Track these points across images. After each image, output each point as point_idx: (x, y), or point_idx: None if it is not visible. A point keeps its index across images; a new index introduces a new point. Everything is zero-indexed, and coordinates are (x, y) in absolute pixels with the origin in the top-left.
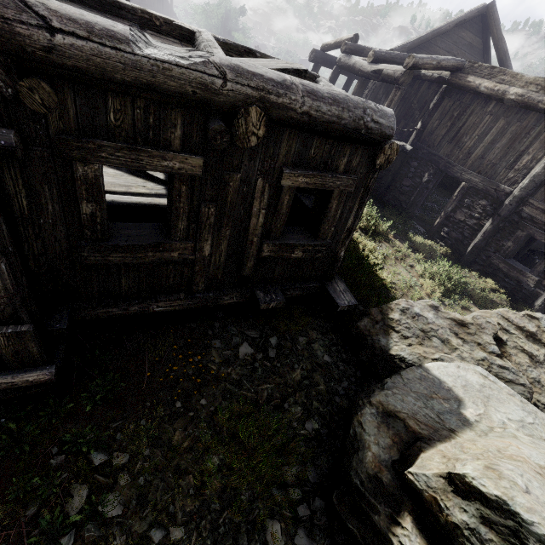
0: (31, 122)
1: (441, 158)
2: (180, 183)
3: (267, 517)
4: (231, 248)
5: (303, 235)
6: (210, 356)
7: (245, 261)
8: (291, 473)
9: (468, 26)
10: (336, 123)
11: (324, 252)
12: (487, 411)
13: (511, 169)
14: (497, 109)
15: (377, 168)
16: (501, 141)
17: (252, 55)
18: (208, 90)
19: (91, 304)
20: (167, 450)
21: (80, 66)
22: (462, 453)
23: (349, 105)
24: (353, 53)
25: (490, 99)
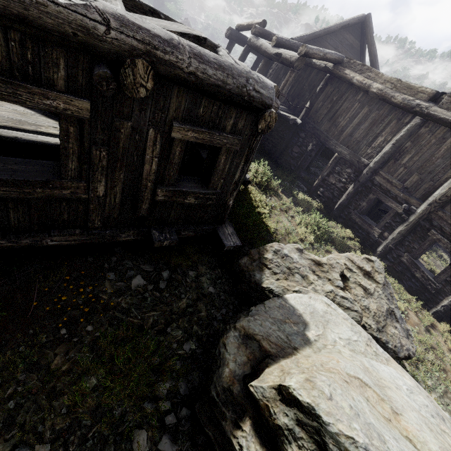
0: None
1: (322, 133)
2: (67, 124)
3: (136, 427)
4: (126, 190)
5: (196, 184)
6: (103, 287)
7: (140, 203)
8: (164, 387)
9: (351, 30)
10: (222, 87)
11: (215, 200)
12: (325, 332)
13: (369, 147)
14: (364, 98)
15: (259, 132)
16: (365, 124)
17: (156, 16)
18: (90, 34)
19: None
20: (44, 374)
21: None
22: (297, 367)
23: (233, 72)
24: (261, 36)
25: (359, 90)
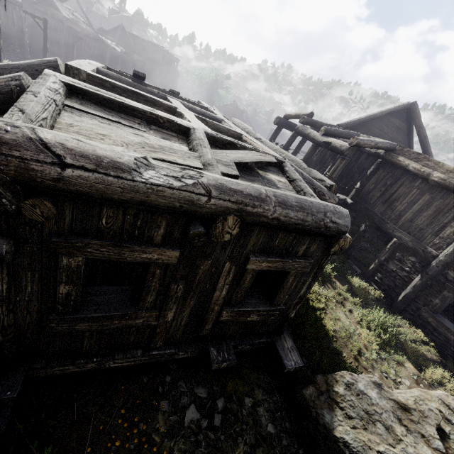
0: (27, 226)
1: (376, 215)
2: (155, 268)
3: None
4: (192, 313)
5: (260, 299)
6: (156, 422)
7: (204, 325)
8: None
9: (396, 115)
10: (301, 224)
11: (277, 315)
12: None
13: (436, 236)
14: (423, 185)
15: (331, 253)
16: (427, 211)
17: (233, 146)
18: (193, 205)
19: (49, 363)
20: None
21: (83, 190)
22: None
23: (313, 210)
24: (309, 124)
25: (417, 176)
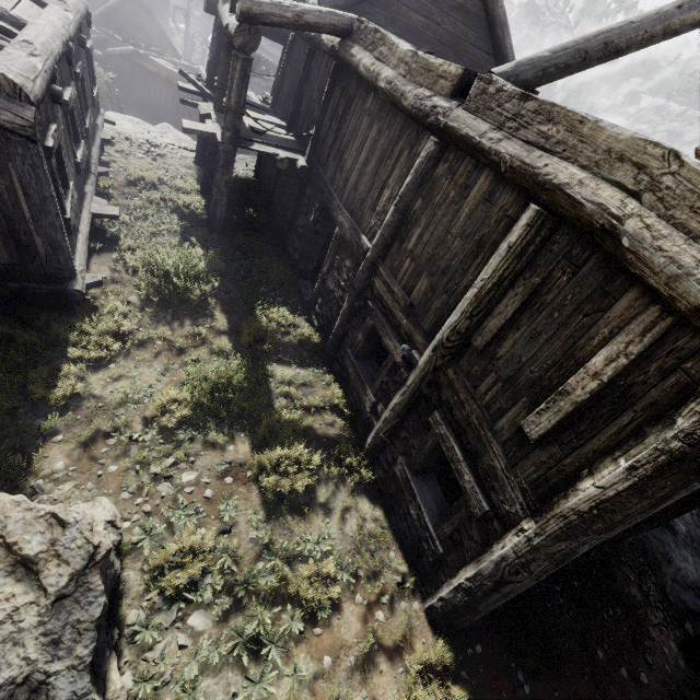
0: None
1: (326, 185)
2: None
3: None
4: None
5: None
6: None
7: None
8: None
9: None
10: None
11: None
12: None
13: (374, 212)
14: (374, 106)
15: None
16: (372, 162)
17: None
18: None
19: None
20: None
21: None
22: None
23: None
24: None
25: (370, 87)
